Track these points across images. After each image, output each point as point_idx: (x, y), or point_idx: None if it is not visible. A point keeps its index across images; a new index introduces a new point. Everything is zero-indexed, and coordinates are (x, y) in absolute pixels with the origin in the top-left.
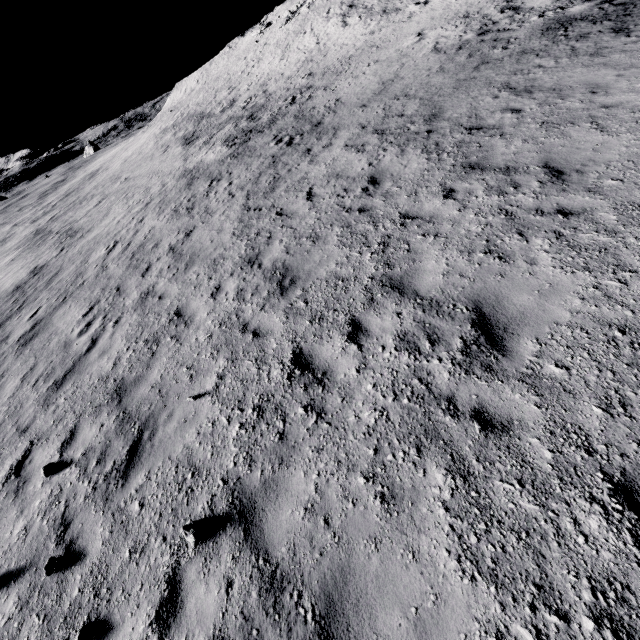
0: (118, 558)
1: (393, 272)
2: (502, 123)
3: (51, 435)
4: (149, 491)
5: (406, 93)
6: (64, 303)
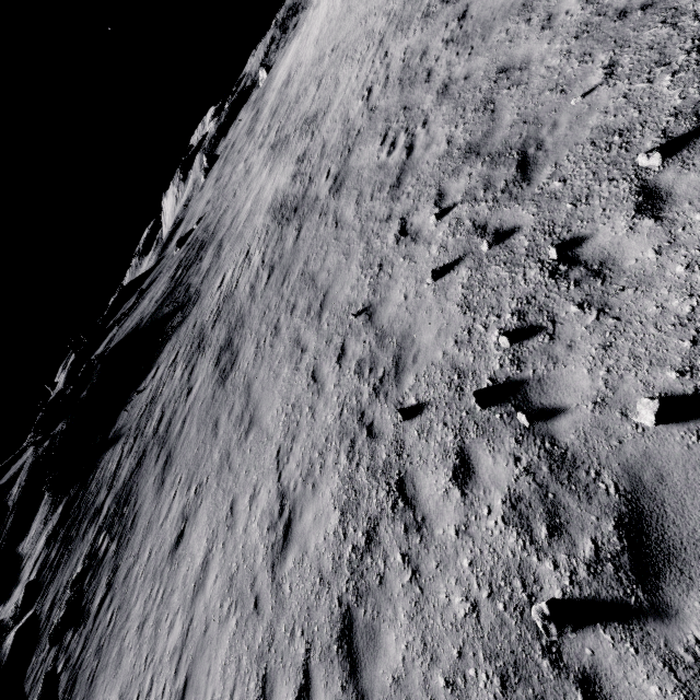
0: (560, 212)
1: None
2: None
3: (418, 206)
4: (566, 171)
5: None
6: (351, 152)
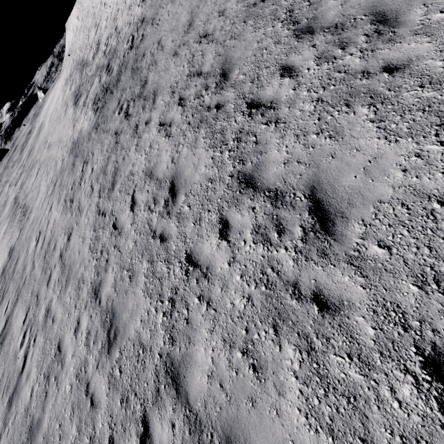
0: None
1: (174, 353)
2: (279, 97)
3: None
4: None
5: (206, 31)
6: (17, 302)
